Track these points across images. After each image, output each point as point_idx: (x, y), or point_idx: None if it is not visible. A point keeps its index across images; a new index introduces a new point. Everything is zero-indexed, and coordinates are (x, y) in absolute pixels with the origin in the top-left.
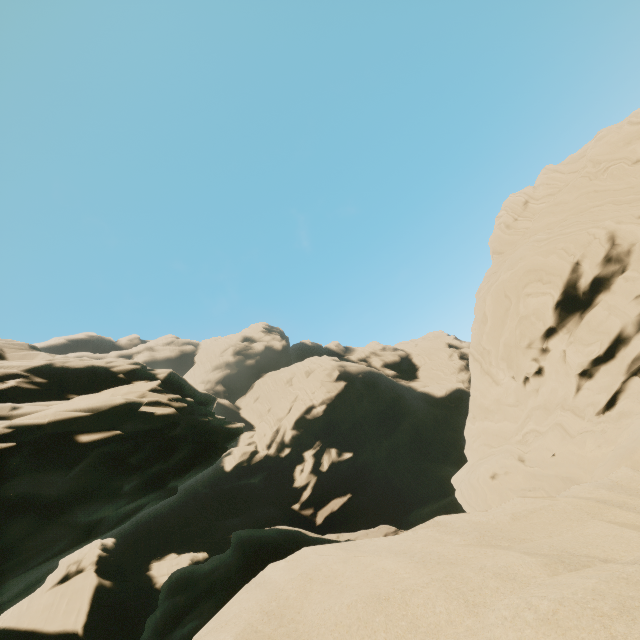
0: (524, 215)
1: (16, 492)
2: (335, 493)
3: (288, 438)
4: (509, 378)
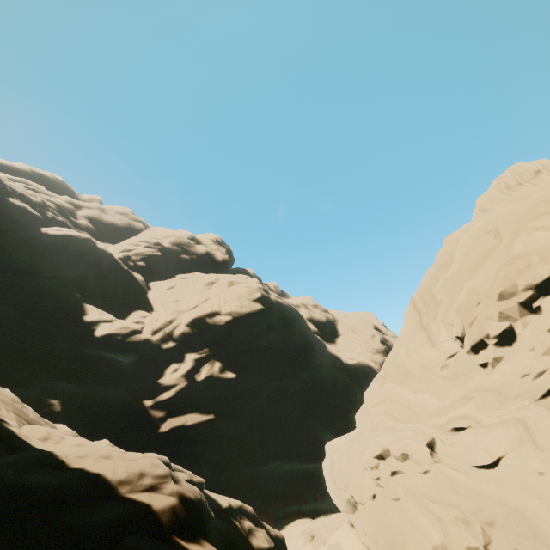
0: (532, 182)
1: None
2: (199, 408)
3: (178, 332)
4: (454, 341)
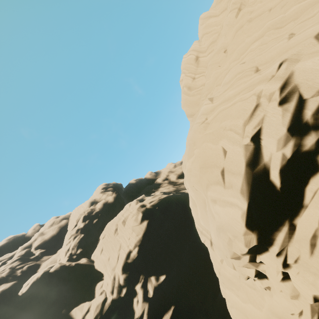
0: (199, 71)
1: None
2: (163, 308)
3: (122, 281)
4: None
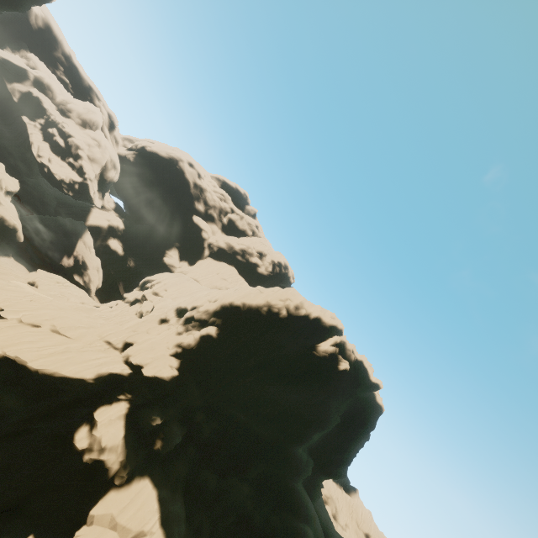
0: None
1: (42, 168)
2: None
3: None
4: None
